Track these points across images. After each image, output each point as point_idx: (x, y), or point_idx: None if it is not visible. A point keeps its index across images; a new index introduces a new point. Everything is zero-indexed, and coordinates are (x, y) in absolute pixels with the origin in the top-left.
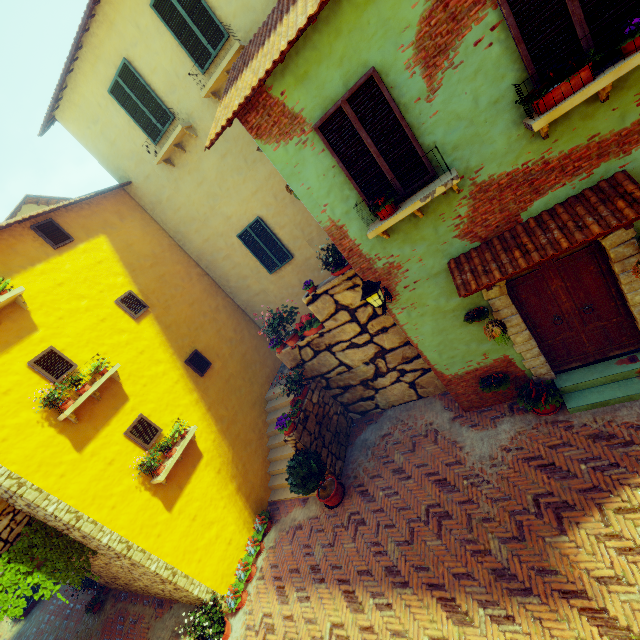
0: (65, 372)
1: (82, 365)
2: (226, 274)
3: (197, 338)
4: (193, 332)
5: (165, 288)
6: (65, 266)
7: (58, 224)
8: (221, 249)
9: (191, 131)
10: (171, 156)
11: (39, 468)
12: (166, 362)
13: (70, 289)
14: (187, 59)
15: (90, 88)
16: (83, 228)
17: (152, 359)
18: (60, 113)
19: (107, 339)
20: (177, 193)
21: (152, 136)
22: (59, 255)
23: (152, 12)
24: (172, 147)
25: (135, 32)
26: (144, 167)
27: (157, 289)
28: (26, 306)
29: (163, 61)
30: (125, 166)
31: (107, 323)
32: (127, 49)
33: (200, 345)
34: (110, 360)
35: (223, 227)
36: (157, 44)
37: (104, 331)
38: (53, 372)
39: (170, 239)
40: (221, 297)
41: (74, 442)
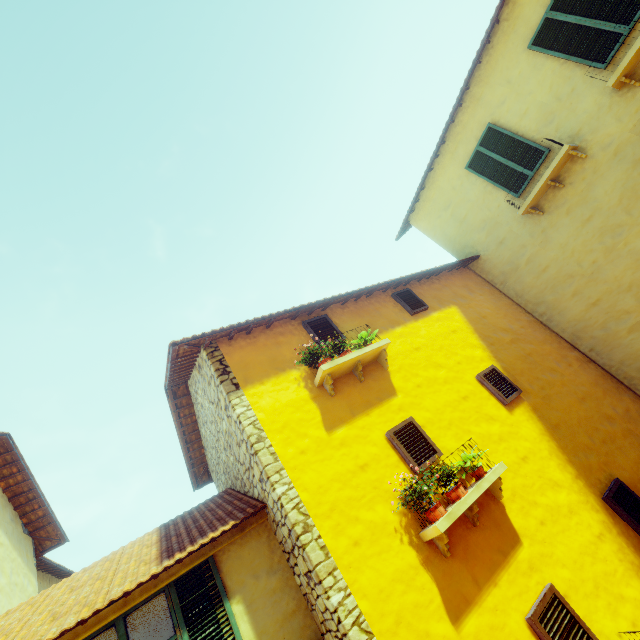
0: (426, 459)
1: (445, 455)
2: (635, 356)
3: (610, 458)
4: (599, 445)
5: (535, 371)
6: (420, 332)
7: (414, 293)
8: (625, 313)
9: (577, 152)
10: (538, 202)
11: (396, 627)
12: (567, 488)
13: (426, 355)
14: (575, 70)
15: (446, 177)
16: (434, 299)
17: (542, 475)
18: (414, 216)
19: (472, 425)
20: (543, 248)
21: (513, 189)
22: (415, 321)
23: (528, 55)
24: (545, 186)
25: (504, 90)
26: (497, 232)
27: (525, 370)
28: (387, 365)
29: (538, 96)
30: (473, 241)
31: (470, 403)
32: (492, 114)
33: (620, 473)
34: (480, 458)
35: (631, 274)
36: (531, 83)
37: (467, 413)
38: (413, 454)
39: (527, 315)
40: (627, 397)
41: (444, 596)
